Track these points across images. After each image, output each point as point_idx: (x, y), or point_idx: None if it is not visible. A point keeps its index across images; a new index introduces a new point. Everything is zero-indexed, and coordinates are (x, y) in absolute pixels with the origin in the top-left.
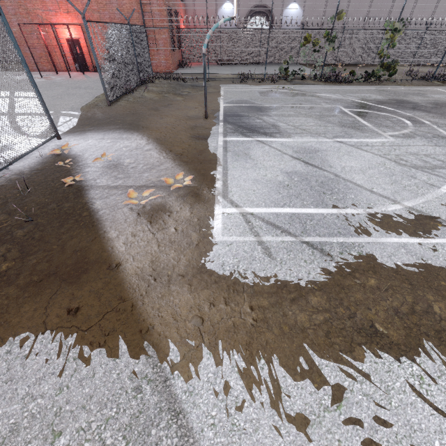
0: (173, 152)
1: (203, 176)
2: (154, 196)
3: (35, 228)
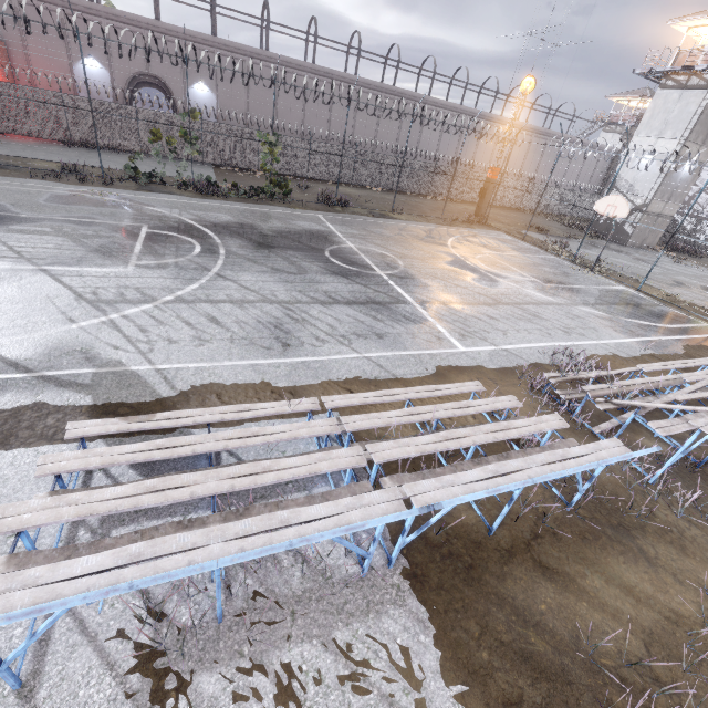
0: None
1: None
2: None
3: None
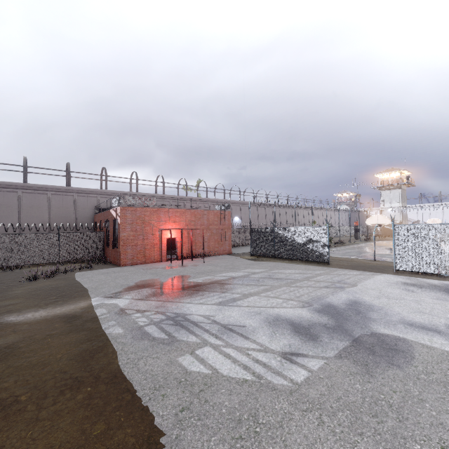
0: None
1: None
2: None
3: None
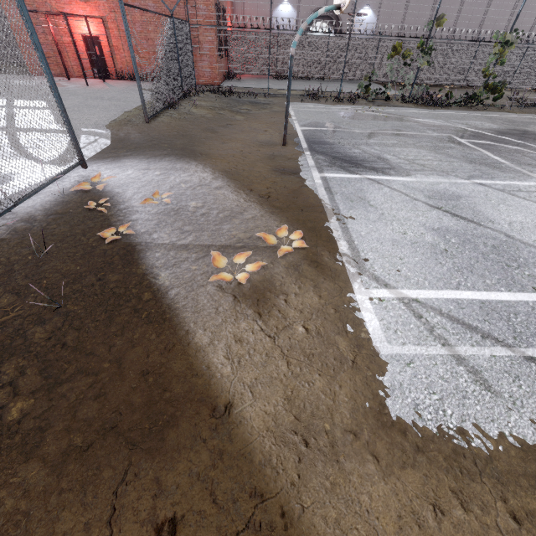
0: (256, 193)
1: (313, 232)
2: (252, 265)
3: (65, 324)
